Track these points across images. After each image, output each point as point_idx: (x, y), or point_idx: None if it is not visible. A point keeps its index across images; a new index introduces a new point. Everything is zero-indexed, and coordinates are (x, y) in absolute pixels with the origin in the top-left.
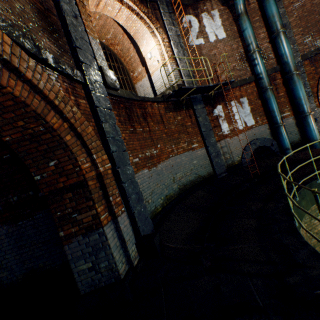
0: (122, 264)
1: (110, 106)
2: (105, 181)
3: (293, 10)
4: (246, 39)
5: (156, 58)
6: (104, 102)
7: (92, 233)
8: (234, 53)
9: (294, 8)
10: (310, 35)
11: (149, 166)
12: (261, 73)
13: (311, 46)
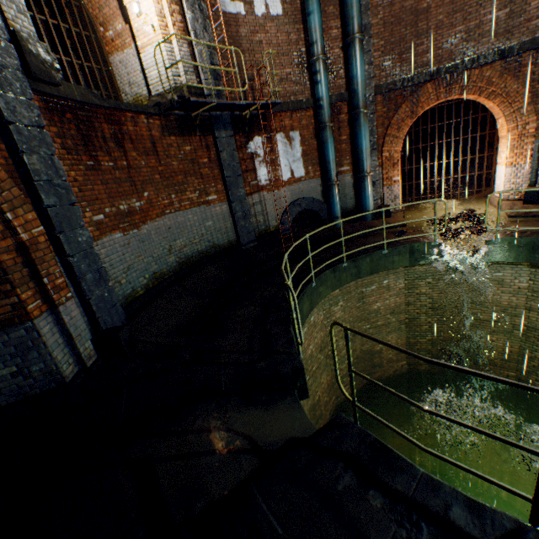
0: (68, 366)
1: (40, 120)
2: (34, 255)
3: (380, 7)
4: (311, 31)
5: (151, 20)
6: (27, 113)
7: (15, 328)
8: (292, 51)
9: (381, 3)
10: (391, 58)
11: (126, 228)
12: (322, 99)
13: (389, 76)
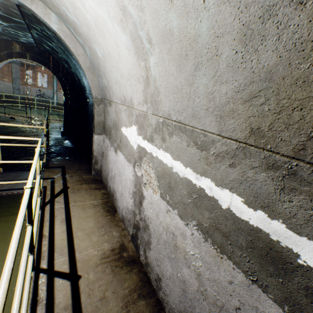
0: None
1: None
2: None
3: None
4: None
5: None
6: None
7: None
8: None
9: None
10: None
11: None
12: None
13: None
